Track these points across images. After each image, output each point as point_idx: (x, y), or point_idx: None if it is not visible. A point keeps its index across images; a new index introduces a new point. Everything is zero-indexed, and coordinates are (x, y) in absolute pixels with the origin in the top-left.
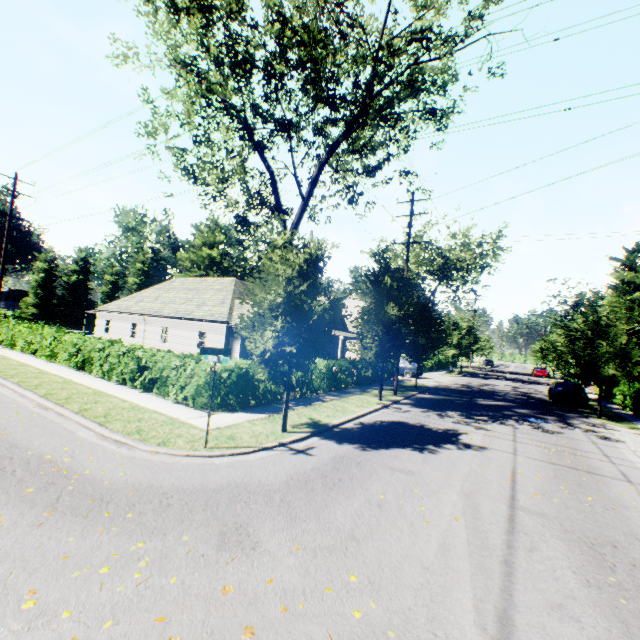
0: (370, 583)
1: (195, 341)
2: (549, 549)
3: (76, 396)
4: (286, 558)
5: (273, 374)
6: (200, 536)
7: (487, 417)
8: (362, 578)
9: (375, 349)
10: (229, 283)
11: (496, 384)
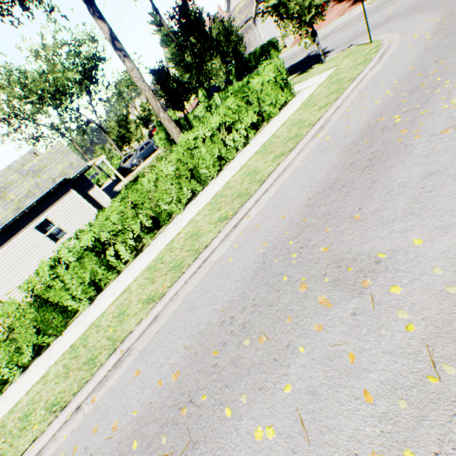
0: None
1: (42, 242)
2: None
3: (281, 144)
4: None
5: None
6: None
7: None
8: None
9: (222, 69)
10: None
11: None
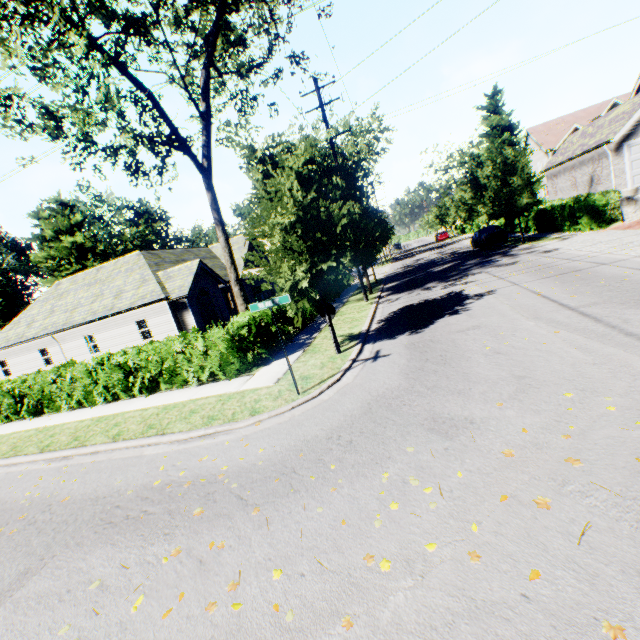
0: (583, 391)
1: (136, 334)
2: (633, 316)
3: (82, 433)
4: (505, 413)
5: (276, 316)
6: (418, 442)
7: (458, 276)
8: (573, 392)
9: (349, 255)
10: (136, 259)
11: (424, 257)
